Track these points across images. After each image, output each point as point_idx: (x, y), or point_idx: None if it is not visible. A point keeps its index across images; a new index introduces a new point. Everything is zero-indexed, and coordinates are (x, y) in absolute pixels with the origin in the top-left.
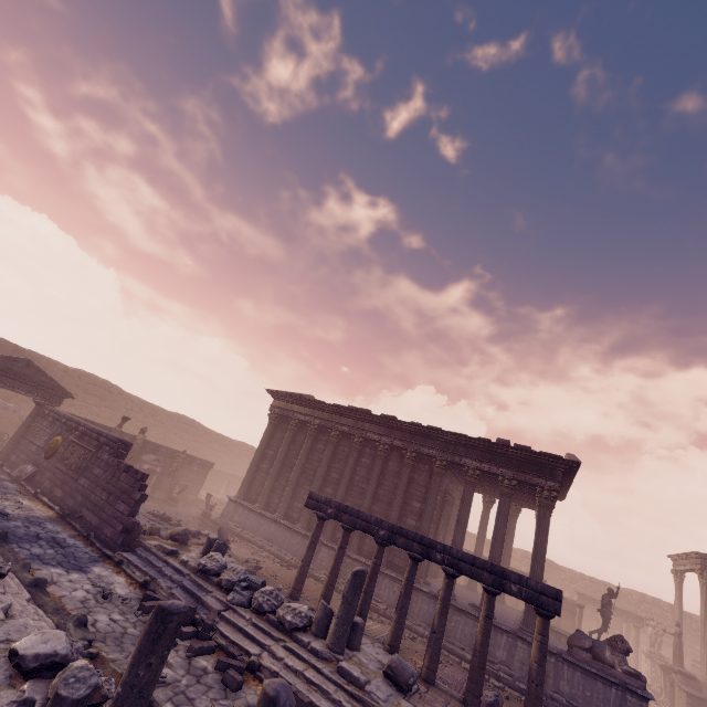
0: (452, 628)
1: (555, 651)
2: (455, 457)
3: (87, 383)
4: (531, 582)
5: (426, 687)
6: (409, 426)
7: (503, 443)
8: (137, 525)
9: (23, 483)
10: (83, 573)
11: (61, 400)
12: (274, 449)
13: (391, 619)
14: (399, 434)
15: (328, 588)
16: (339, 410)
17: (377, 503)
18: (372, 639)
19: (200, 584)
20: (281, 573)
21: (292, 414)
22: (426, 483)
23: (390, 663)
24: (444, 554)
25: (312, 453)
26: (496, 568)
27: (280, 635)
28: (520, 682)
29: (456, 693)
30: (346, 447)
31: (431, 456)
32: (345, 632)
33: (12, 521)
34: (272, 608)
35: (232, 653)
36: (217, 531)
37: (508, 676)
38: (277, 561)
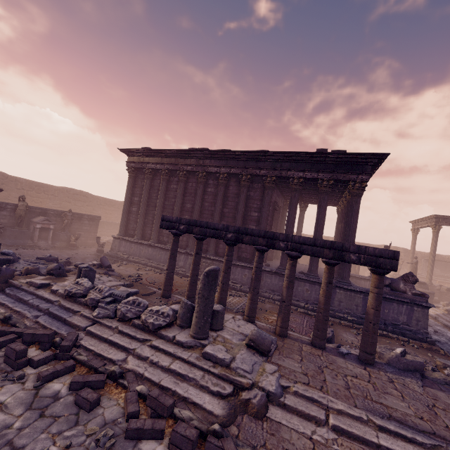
0: None
1: (363, 290)
2: (282, 172)
3: None
4: (369, 249)
5: (282, 341)
6: (242, 155)
7: (322, 152)
8: None
9: None
10: None
11: None
12: (138, 195)
13: (245, 292)
14: (234, 163)
15: (192, 285)
16: (182, 153)
17: (224, 219)
18: (233, 313)
19: (67, 308)
20: (158, 280)
21: (145, 166)
22: (261, 197)
23: (251, 337)
24: (287, 241)
25: (168, 193)
26: (336, 244)
27: (145, 336)
28: (339, 312)
29: (304, 337)
30: (193, 183)
31: (262, 176)
32: (206, 322)
33: None
34: (136, 314)
35: (93, 366)
36: (109, 260)
37: (330, 311)
38: (157, 271)
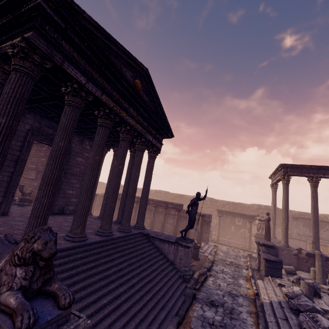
0: None
1: None
2: None
3: None
4: None
5: None
6: None
7: None
8: None
9: None
10: None
11: None
12: None
13: None
14: None
15: None
16: None
17: None
18: None
19: None
20: None
21: None
22: None
23: None
24: None
25: None
26: None
27: None
28: None
29: None
30: None
31: None
32: None
33: None
34: None
35: None
36: None
37: None
38: None
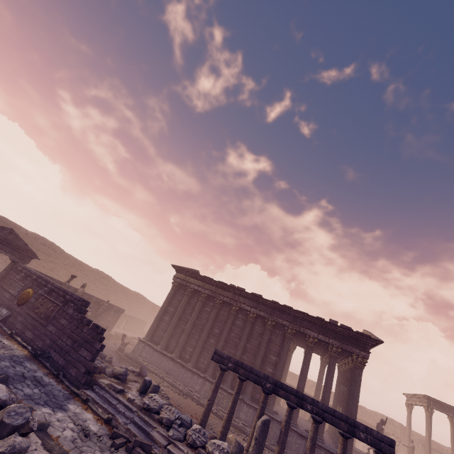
0: (296, 448)
1: None
2: (301, 328)
3: (40, 244)
4: (374, 432)
5: None
6: (271, 303)
7: (333, 323)
8: (96, 368)
9: (0, 323)
10: (64, 412)
11: (29, 259)
12: (174, 307)
13: None
14: (263, 308)
15: (228, 422)
16: (223, 286)
17: (245, 353)
18: None
19: (146, 421)
20: (182, 402)
21: (189, 284)
22: (280, 343)
23: None
24: (313, 405)
25: (201, 313)
26: (349, 419)
27: None
28: None
29: None
30: (225, 312)
31: (284, 325)
32: None
33: (2, 362)
34: (202, 443)
35: None
36: (129, 363)
37: None
38: (175, 391)
